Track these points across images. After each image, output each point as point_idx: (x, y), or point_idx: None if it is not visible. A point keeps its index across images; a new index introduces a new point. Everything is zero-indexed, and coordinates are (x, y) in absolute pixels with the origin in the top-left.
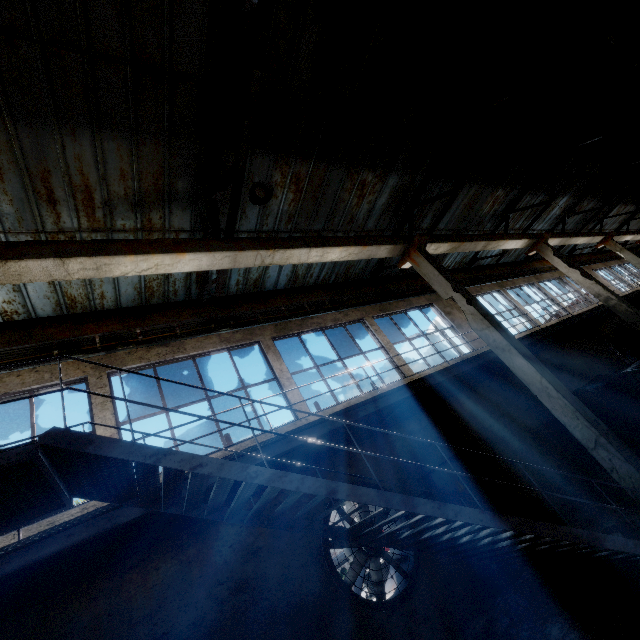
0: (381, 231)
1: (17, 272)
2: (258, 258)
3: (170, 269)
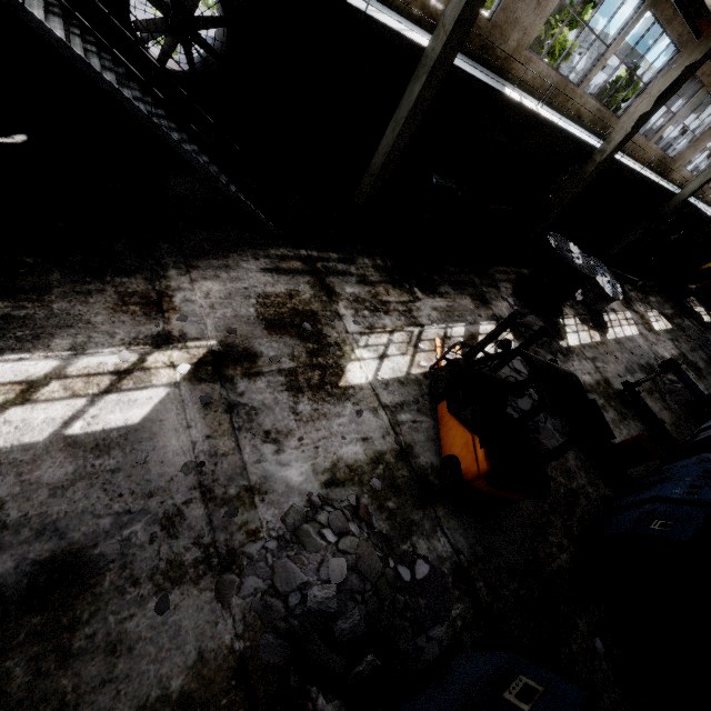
0: None
1: None
2: None
3: None
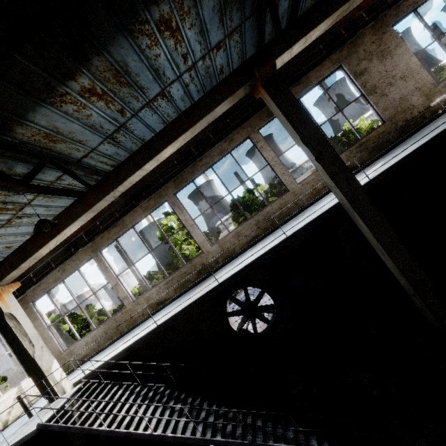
0: (236, 28)
1: (10, 278)
2: (108, 199)
3: (66, 236)
